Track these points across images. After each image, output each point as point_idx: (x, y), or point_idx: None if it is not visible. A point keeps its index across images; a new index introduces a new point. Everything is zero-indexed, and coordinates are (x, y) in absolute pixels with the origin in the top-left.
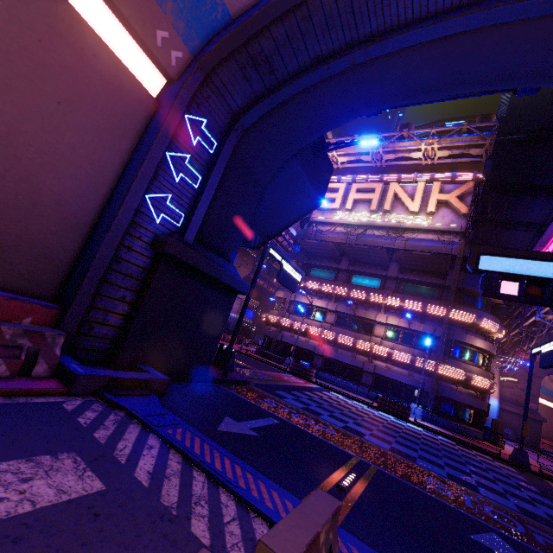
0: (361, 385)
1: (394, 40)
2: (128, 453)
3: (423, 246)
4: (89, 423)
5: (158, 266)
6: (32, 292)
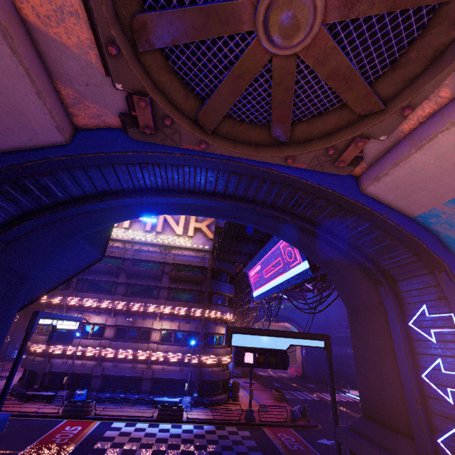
0: (141, 393)
1: (176, 198)
2: None
3: (186, 260)
4: None
5: None
6: None
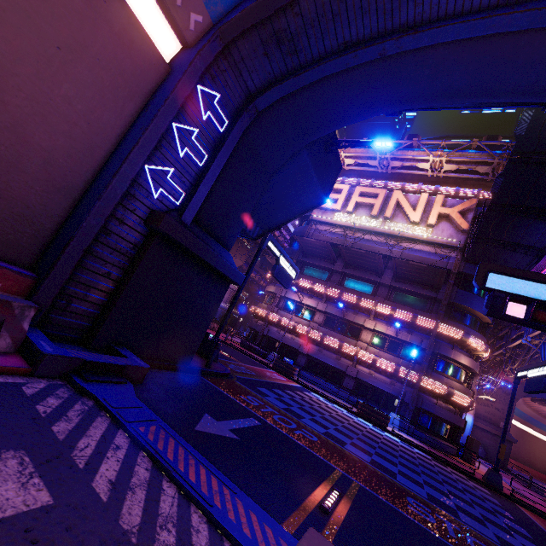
0: (342, 389)
1: (430, 33)
2: (89, 454)
3: (420, 257)
4: (49, 413)
5: (150, 244)
6: (6, 256)
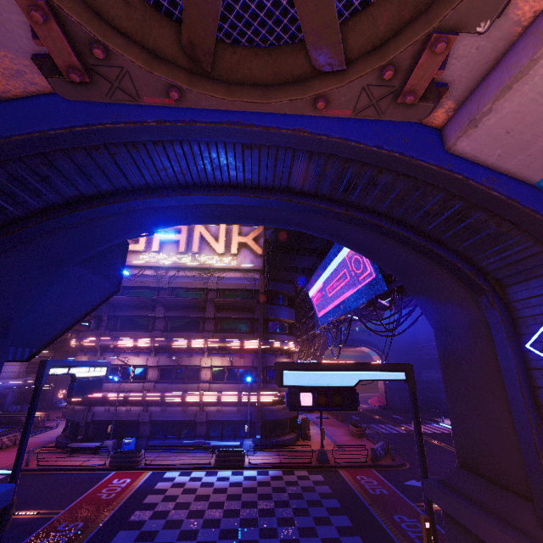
0: (197, 438)
1: (176, 198)
2: None
3: (233, 284)
4: None
5: None
6: None
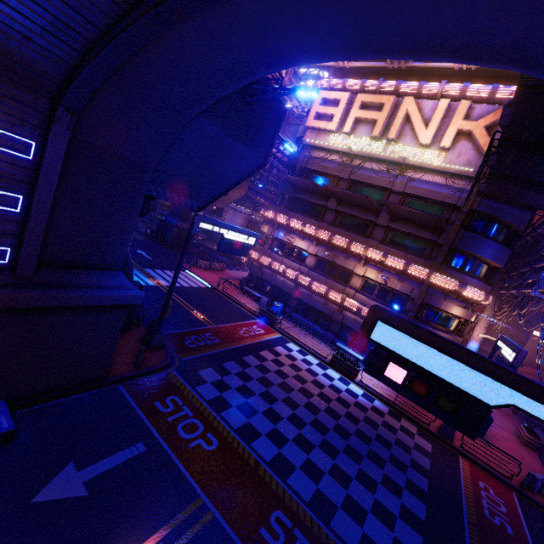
0: (328, 332)
1: None
2: None
3: (426, 191)
4: None
5: None
6: None
